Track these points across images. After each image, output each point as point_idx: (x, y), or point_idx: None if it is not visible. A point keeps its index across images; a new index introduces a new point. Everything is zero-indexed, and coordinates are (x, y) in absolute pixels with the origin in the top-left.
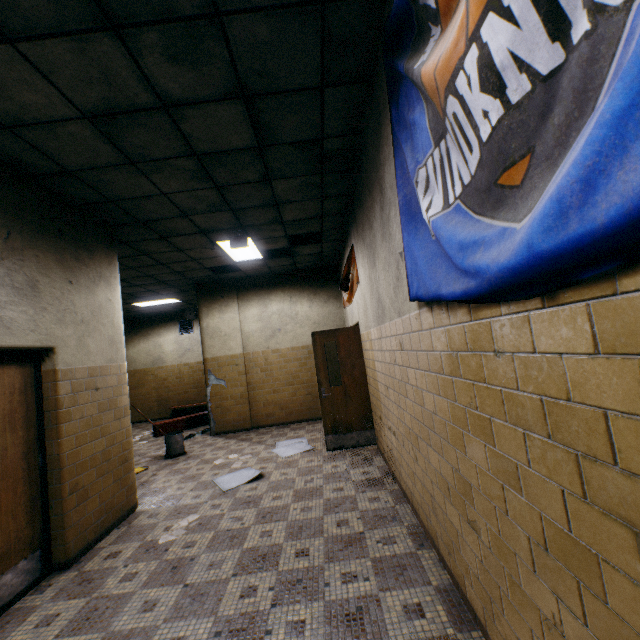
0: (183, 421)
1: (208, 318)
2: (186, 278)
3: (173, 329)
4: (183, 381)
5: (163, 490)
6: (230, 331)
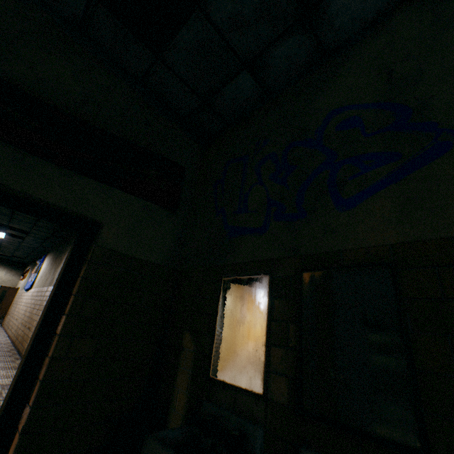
0: None
1: None
2: None
3: None
4: None
5: None
6: None
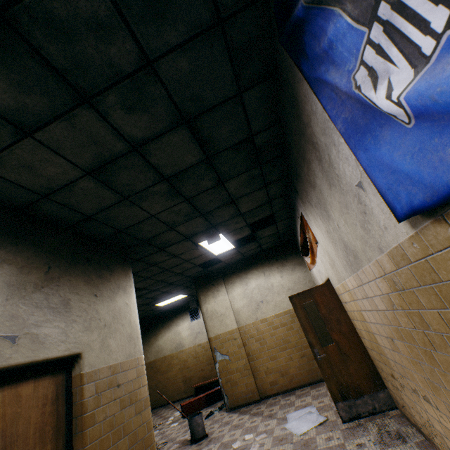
0: (203, 398)
1: (206, 304)
2: (185, 276)
3: (186, 318)
4: (199, 360)
5: None
6: (224, 311)
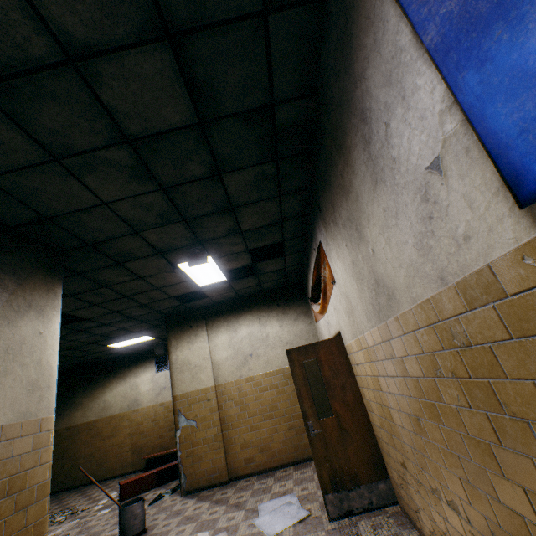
0: (153, 476)
1: (177, 350)
2: (154, 311)
3: (149, 367)
4: (158, 423)
5: None
6: (200, 362)
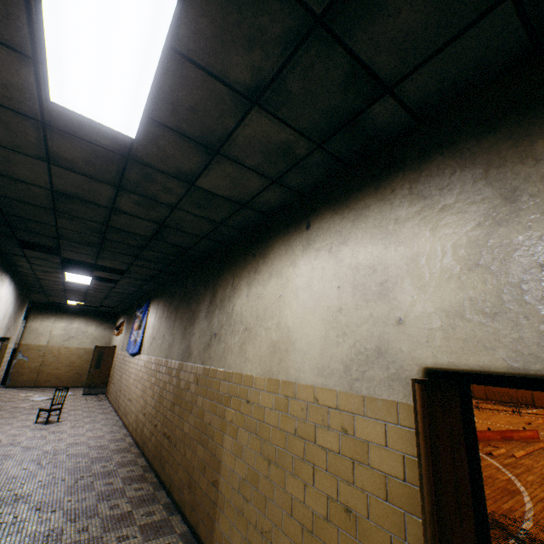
0: None
1: (33, 322)
2: (32, 300)
3: None
4: None
5: (1, 399)
6: (44, 332)
